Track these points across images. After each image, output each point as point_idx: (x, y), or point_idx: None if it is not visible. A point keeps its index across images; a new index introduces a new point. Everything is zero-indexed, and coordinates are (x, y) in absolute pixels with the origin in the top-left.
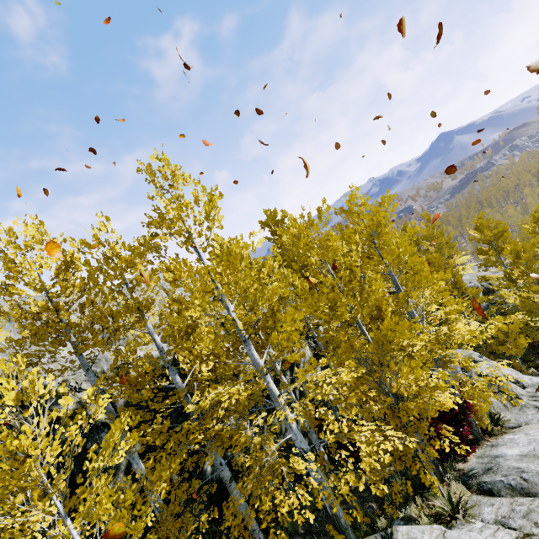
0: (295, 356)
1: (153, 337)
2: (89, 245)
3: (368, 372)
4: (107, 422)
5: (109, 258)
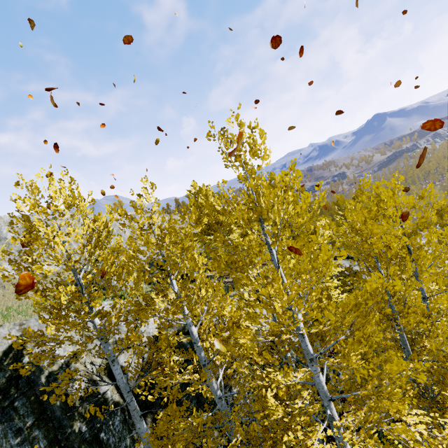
0: (397, 406)
1: (191, 329)
2: (132, 218)
3: (434, 402)
4: (119, 401)
5: (144, 229)
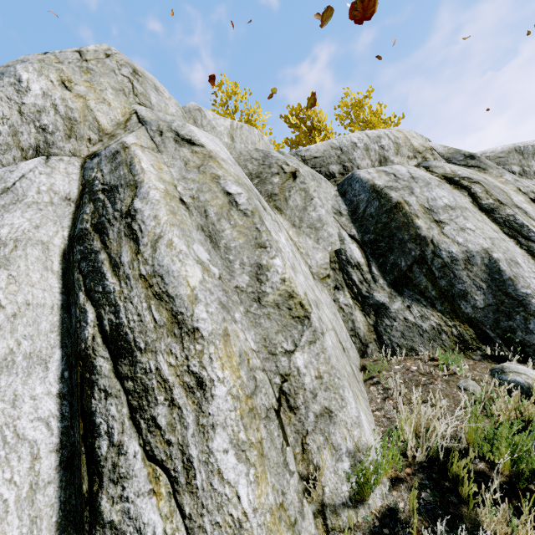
0: None
1: None
2: None
3: None
4: None
5: None
